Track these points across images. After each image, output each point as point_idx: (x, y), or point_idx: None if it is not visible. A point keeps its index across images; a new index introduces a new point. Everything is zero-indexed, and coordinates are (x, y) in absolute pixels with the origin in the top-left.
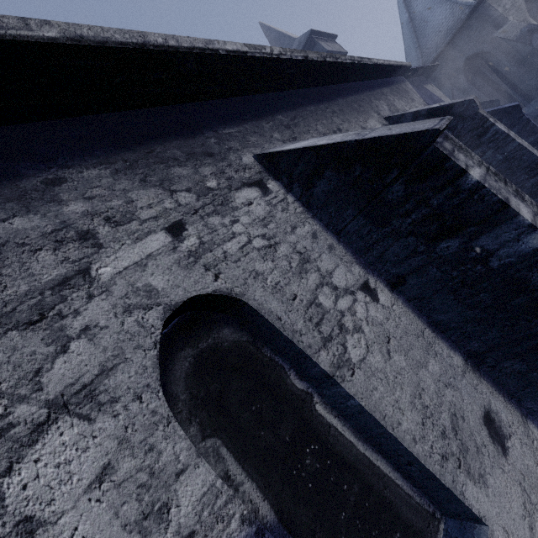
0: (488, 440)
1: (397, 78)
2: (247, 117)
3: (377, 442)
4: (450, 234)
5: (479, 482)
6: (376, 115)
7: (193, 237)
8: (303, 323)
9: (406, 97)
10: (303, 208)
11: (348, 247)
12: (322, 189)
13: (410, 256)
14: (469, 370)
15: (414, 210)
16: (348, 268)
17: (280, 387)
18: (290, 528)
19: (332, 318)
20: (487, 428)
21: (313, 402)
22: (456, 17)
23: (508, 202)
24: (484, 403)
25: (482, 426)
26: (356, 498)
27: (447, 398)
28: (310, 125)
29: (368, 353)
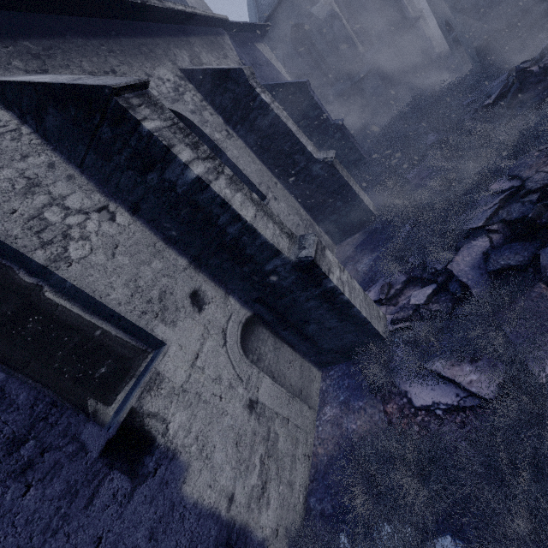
0: (189, 305)
1: (214, 29)
2: None
3: (99, 311)
4: (150, 169)
5: (170, 324)
6: (170, 64)
7: None
8: (21, 230)
9: (218, 52)
10: (42, 141)
11: (92, 179)
12: (52, 124)
13: (135, 186)
14: (191, 268)
15: (123, 149)
16: (87, 195)
17: (6, 281)
18: (4, 362)
19: (57, 229)
20: (192, 299)
21: (42, 291)
22: None
23: (172, 147)
24: (196, 286)
25: (188, 298)
26: (75, 344)
27: (162, 283)
28: (72, 60)
29: (91, 254)
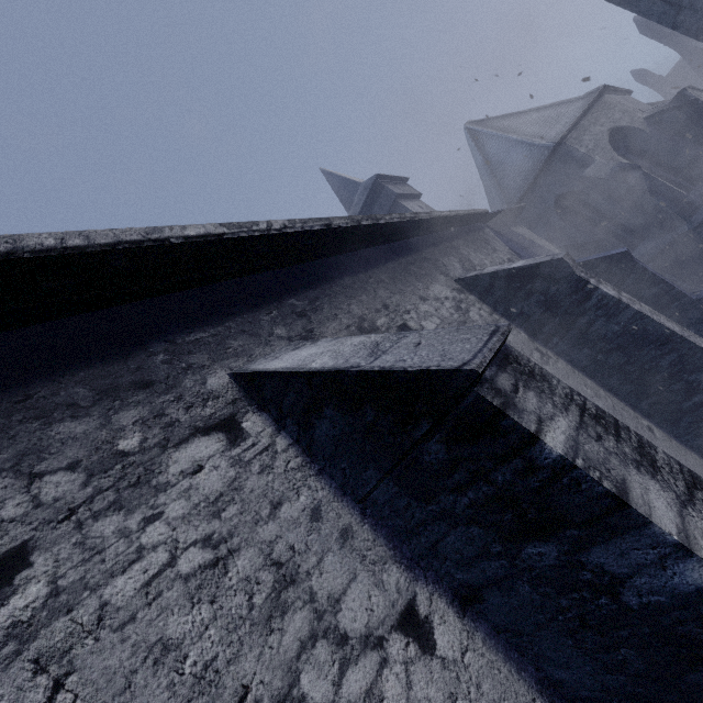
0: None
1: (473, 226)
2: (236, 309)
3: None
4: (539, 533)
5: None
6: (442, 277)
7: (39, 581)
8: None
9: (486, 248)
10: (304, 458)
11: (380, 525)
12: (325, 433)
13: (481, 557)
14: None
15: (470, 485)
16: (376, 577)
17: None
18: None
19: None
20: None
21: None
22: (535, 158)
23: (626, 492)
24: None
25: None
26: None
27: None
28: (340, 306)
29: None
